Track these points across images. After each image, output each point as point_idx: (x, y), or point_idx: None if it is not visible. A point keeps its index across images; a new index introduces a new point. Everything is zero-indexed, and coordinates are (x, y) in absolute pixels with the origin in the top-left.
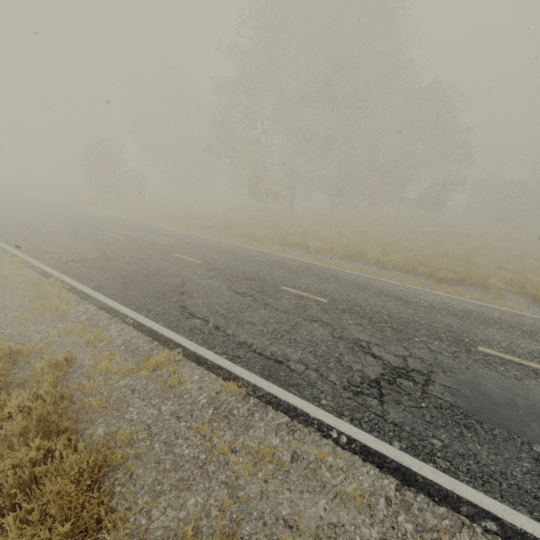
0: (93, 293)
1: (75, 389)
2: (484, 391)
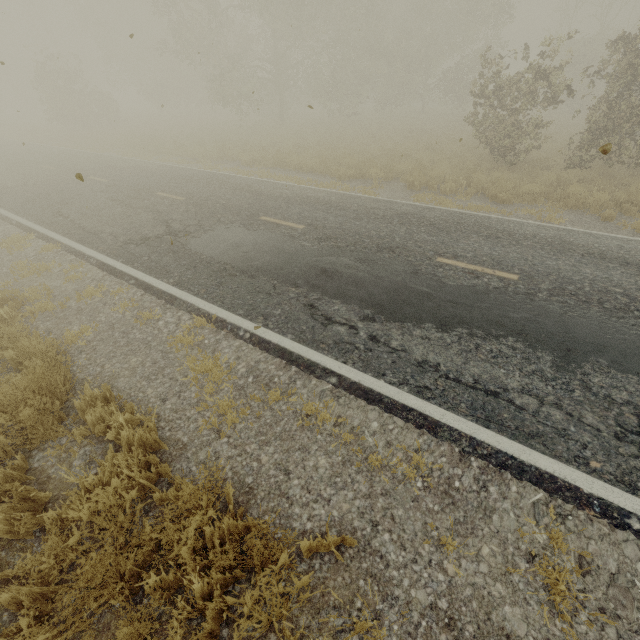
0: None
1: None
2: (218, 237)
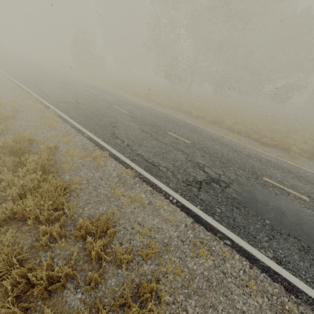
0: (69, 119)
1: (58, 160)
2: (255, 196)
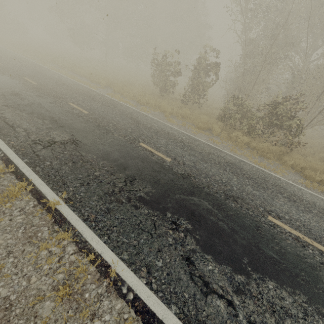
0: None
1: None
2: None
